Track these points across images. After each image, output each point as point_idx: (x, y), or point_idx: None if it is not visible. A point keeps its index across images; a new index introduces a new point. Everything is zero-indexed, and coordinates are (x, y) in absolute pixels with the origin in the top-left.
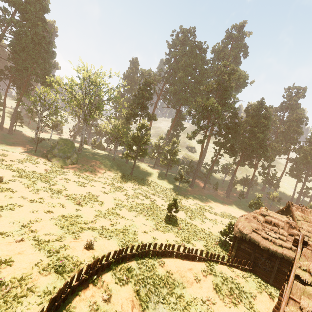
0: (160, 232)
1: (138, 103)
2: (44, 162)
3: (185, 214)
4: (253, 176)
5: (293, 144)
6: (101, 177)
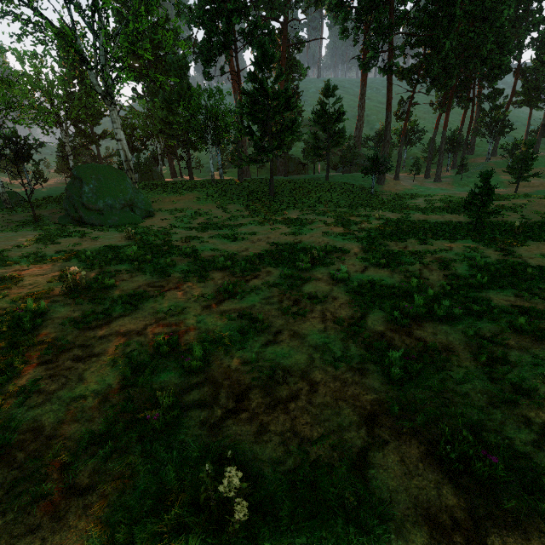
0: (518, 248)
1: (221, 2)
2: (91, 228)
3: (459, 215)
4: (470, 125)
5: (534, 28)
6: (234, 218)
